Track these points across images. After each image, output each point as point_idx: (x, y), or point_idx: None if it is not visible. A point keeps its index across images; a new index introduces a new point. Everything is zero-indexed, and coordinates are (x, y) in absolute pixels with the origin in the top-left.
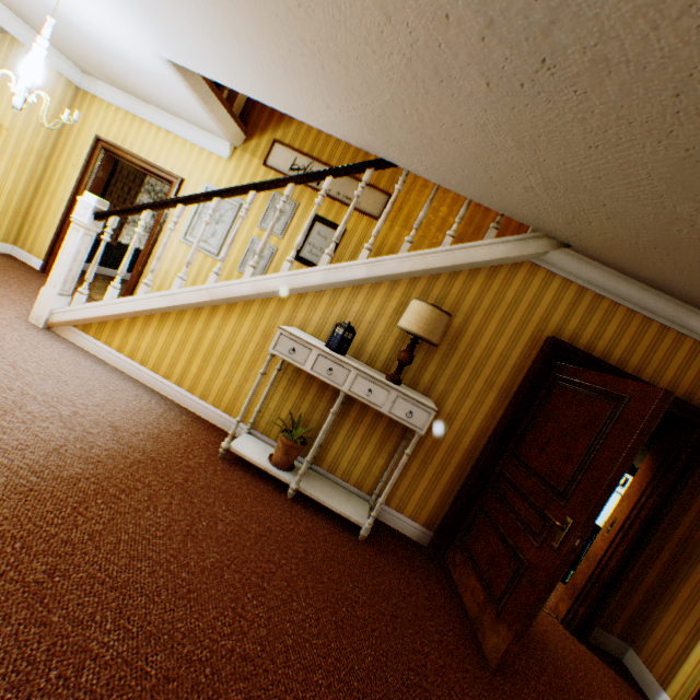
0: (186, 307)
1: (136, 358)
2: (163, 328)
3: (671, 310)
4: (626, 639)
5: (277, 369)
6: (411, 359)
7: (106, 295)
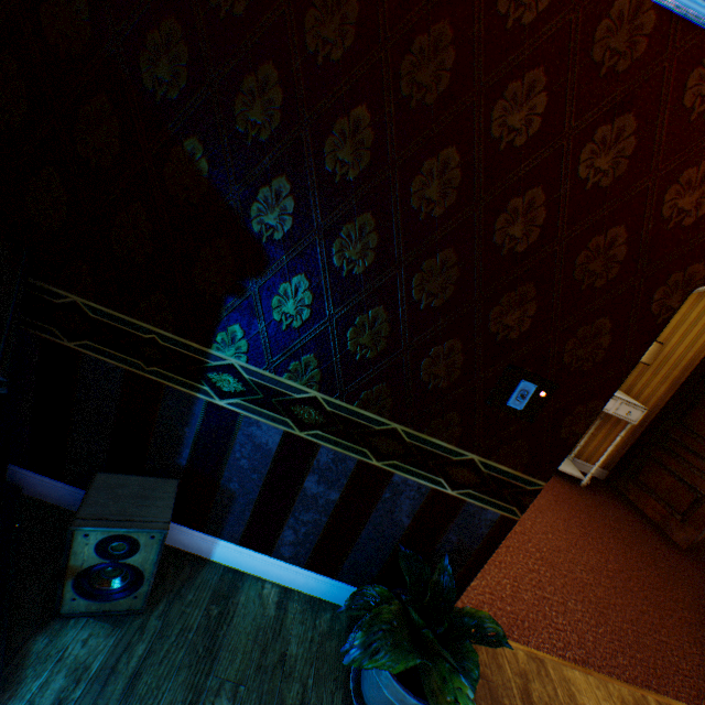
0: None
1: None
2: None
3: None
4: None
5: None
6: None
7: None
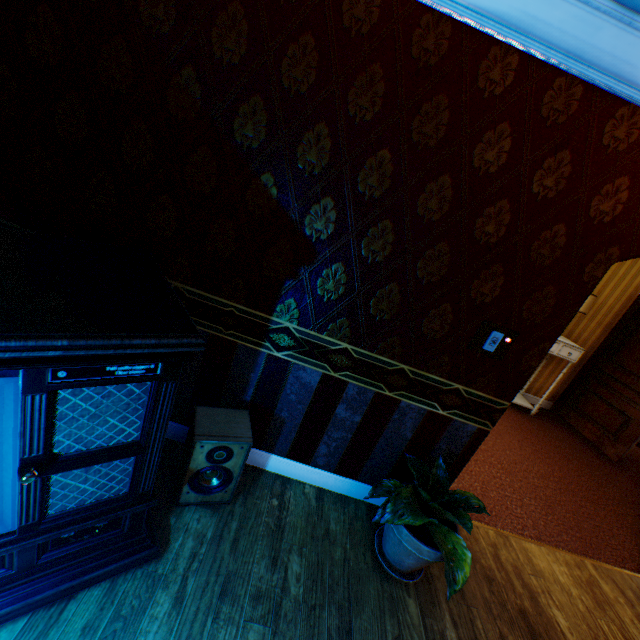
0: None
1: None
2: None
3: None
4: None
5: None
6: None
7: None
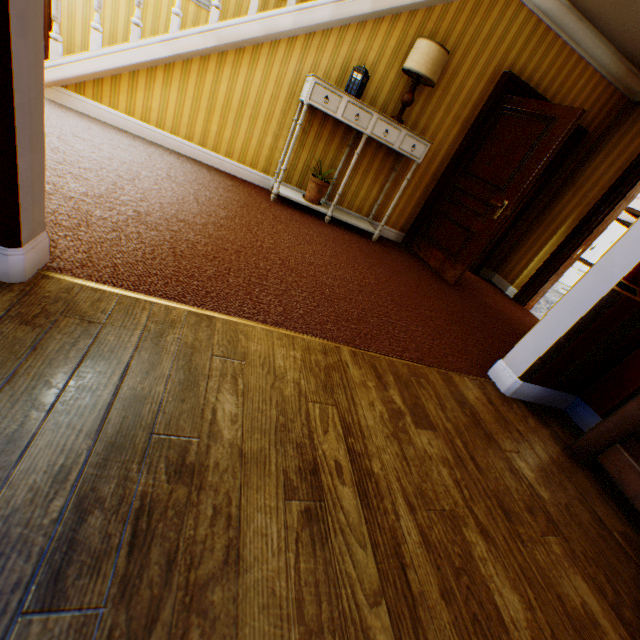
0: (191, 56)
1: (150, 121)
2: (171, 84)
3: (590, 42)
4: (495, 271)
5: (295, 121)
6: (413, 101)
7: (91, 43)
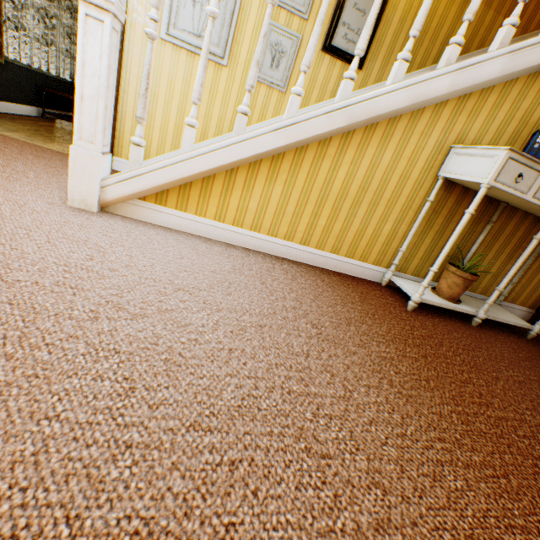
0: (307, 142)
1: (243, 224)
2: (275, 178)
3: None
4: None
5: (431, 201)
6: None
7: (182, 143)
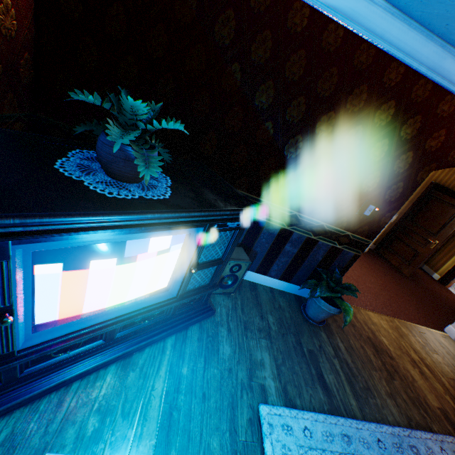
0: None
1: None
2: None
3: None
4: (424, 263)
5: None
6: None
7: None
